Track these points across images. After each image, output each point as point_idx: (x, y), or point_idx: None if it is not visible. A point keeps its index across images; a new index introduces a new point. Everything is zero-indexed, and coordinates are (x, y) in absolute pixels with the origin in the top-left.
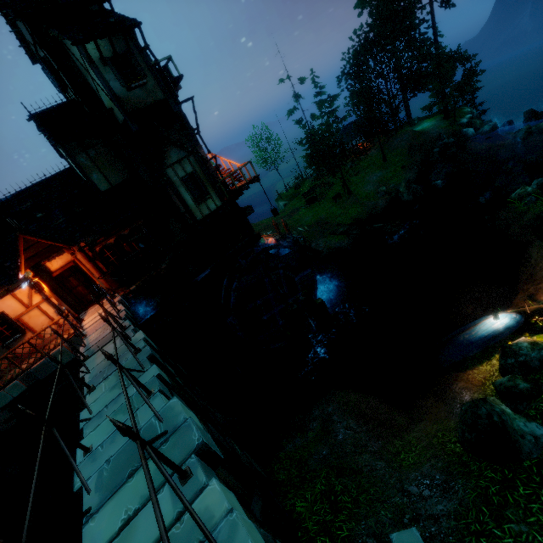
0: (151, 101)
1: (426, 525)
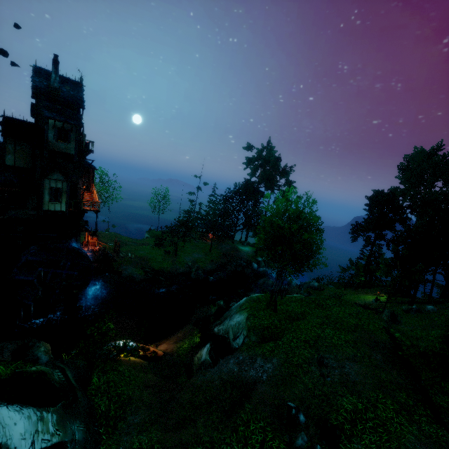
0: (65, 151)
1: None
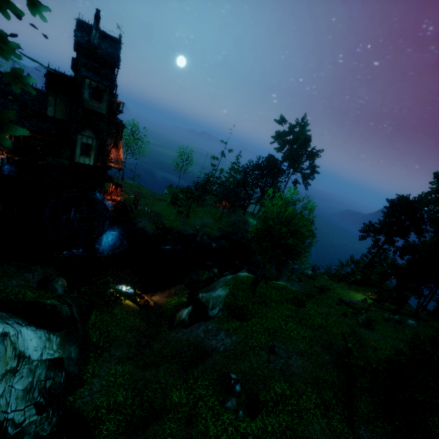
0: (98, 110)
1: (1, 283)
